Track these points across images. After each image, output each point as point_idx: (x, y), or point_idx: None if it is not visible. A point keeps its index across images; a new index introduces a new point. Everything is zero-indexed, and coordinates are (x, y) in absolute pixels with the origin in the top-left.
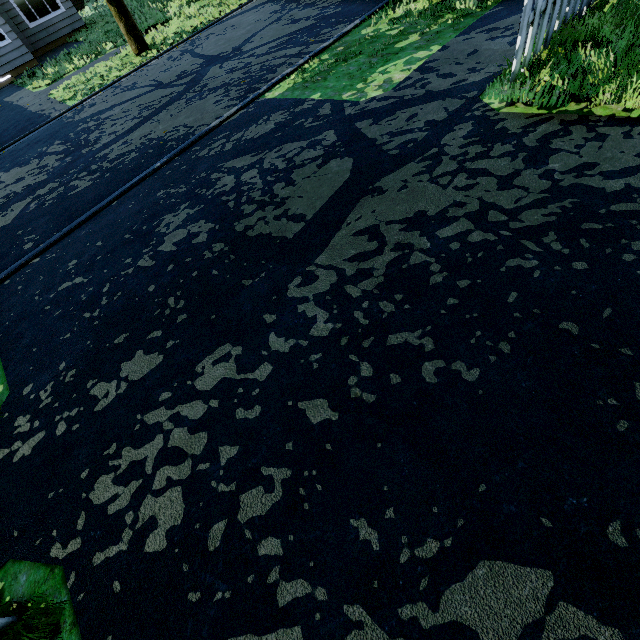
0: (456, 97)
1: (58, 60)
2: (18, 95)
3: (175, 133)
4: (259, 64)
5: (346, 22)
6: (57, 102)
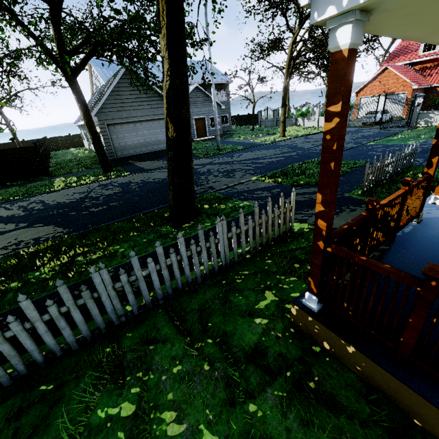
0: None
1: (239, 135)
2: (230, 140)
3: None
4: (352, 141)
5: (377, 137)
6: (259, 142)
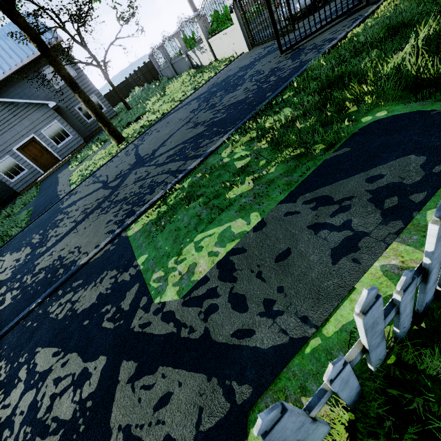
0: (223, 384)
1: (89, 146)
2: (64, 172)
3: (70, 256)
4: (151, 177)
5: (221, 133)
6: (68, 184)
